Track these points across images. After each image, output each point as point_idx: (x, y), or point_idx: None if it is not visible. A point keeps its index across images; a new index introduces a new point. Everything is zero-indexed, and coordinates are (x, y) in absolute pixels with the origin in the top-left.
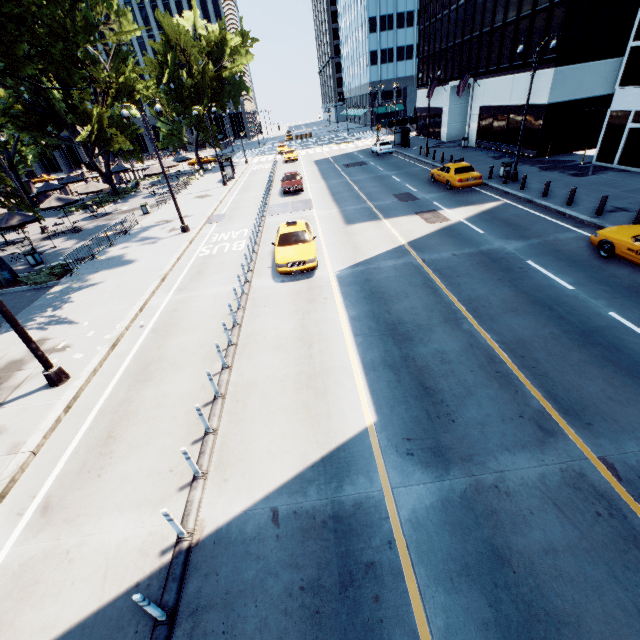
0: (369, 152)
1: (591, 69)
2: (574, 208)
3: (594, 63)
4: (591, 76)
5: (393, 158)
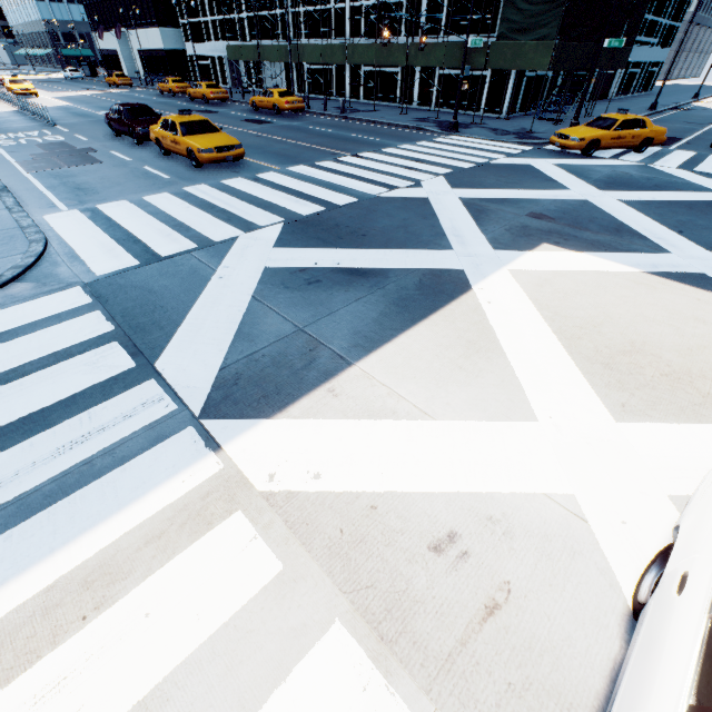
0: (63, 79)
1: (180, 33)
2: None
3: (180, 30)
4: (182, 37)
5: (85, 81)
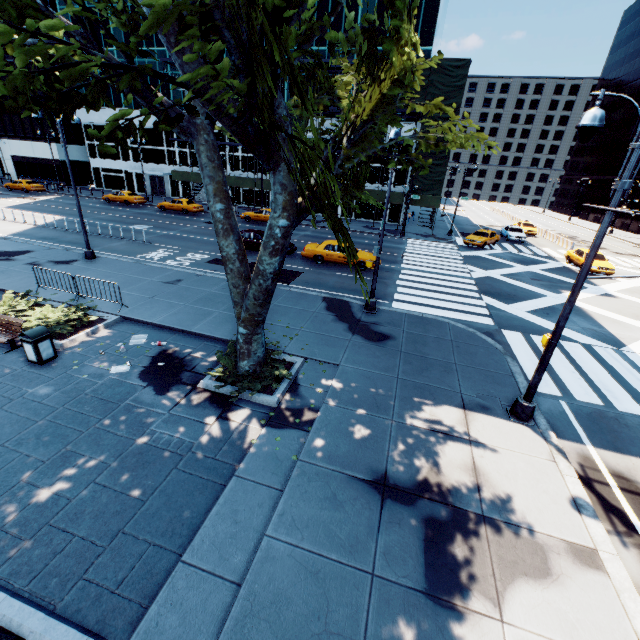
0: None
1: (75, 148)
2: (95, 196)
3: (75, 146)
4: (76, 151)
5: None
